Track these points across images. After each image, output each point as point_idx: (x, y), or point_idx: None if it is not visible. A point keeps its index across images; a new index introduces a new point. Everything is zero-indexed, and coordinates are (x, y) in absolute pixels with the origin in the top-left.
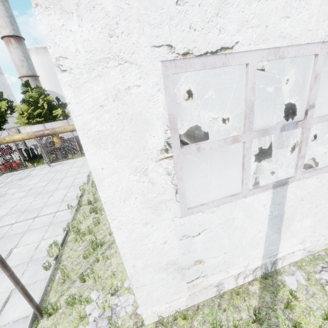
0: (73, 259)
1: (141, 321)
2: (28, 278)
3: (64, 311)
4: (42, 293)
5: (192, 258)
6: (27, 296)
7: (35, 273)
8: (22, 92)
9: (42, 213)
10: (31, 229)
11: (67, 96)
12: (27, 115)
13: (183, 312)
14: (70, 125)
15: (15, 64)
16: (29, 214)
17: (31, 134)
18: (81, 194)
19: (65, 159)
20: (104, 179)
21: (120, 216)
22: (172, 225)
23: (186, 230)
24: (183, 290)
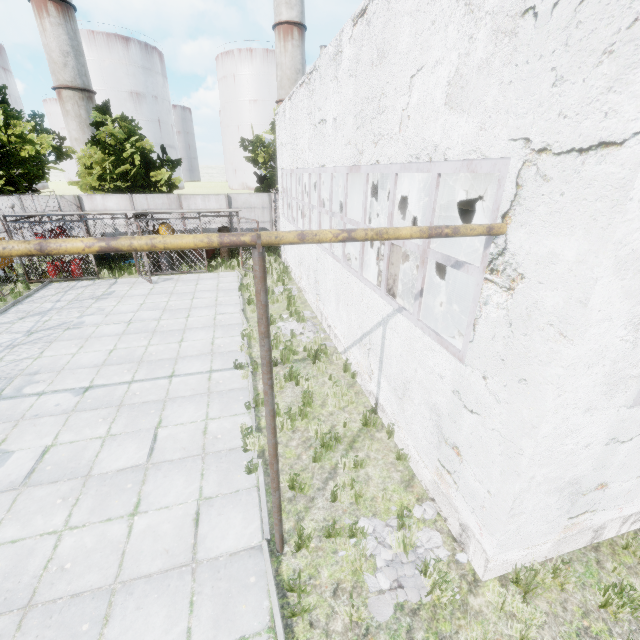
0: (290, 460)
1: (471, 574)
2: (218, 484)
3: (320, 546)
4: (267, 512)
5: (600, 477)
6: (280, 511)
7: (226, 476)
8: (93, 123)
9: (181, 370)
10: (175, 398)
11: (635, 188)
12: (100, 171)
13: (555, 566)
14: (478, 225)
15: (50, 58)
16: (156, 370)
17: (425, 231)
18: (247, 345)
19: (177, 271)
20: (590, 328)
21: (568, 392)
22: (612, 419)
23: (621, 430)
24: (557, 530)
